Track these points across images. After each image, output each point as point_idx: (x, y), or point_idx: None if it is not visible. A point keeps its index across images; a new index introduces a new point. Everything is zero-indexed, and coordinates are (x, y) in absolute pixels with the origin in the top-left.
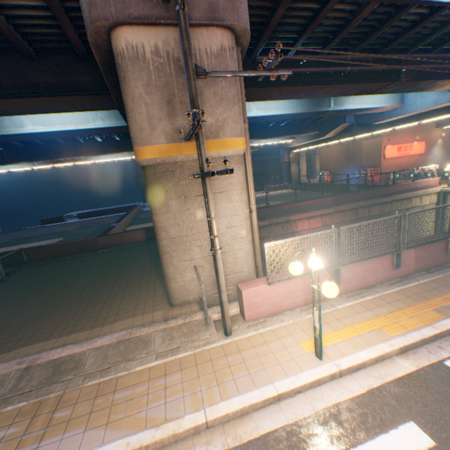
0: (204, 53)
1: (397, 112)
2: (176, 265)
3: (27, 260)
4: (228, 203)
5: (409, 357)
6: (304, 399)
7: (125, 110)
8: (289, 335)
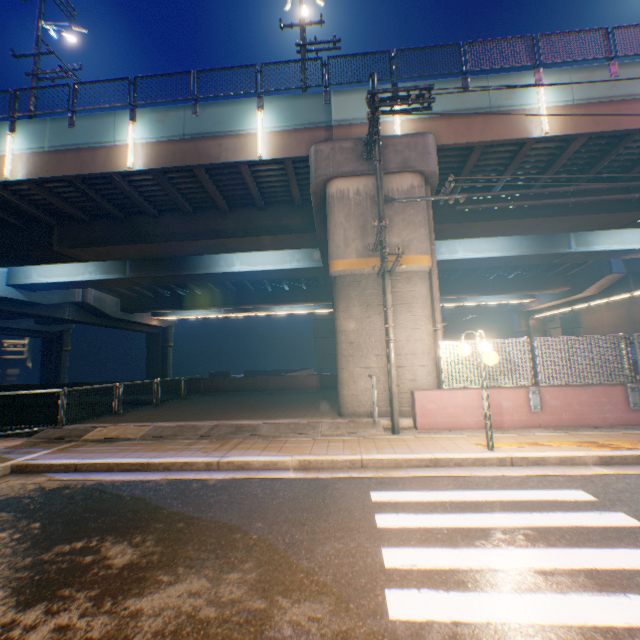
0: (395, 191)
1: None
2: (350, 370)
3: (202, 388)
4: (409, 315)
5: (611, 468)
6: (462, 469)
7: (323, 243)
8: (463, 439)
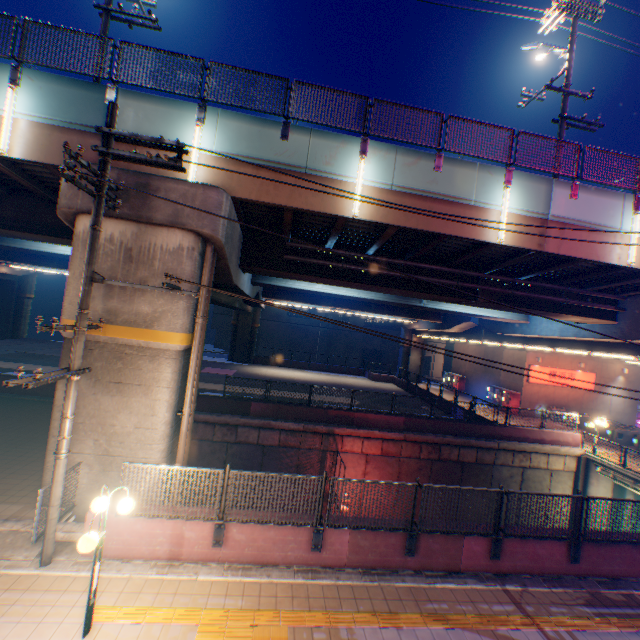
0: (160, 248)
1: (522, 328)
2: None
3: None
4: (146, 399)
5: None
6: None
7: None
8: (99, 592)
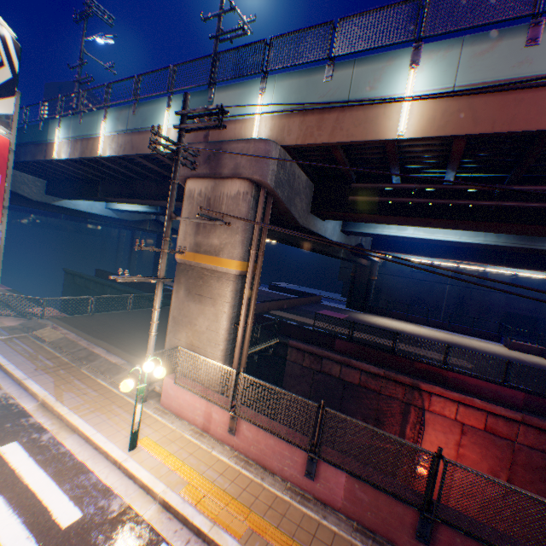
0: (226, 195)
1: None
2: (171, 338)
3: None
4: (214, 309)
5: (161, 513)
6: (93, 453)
7: None
8: (154, 429)
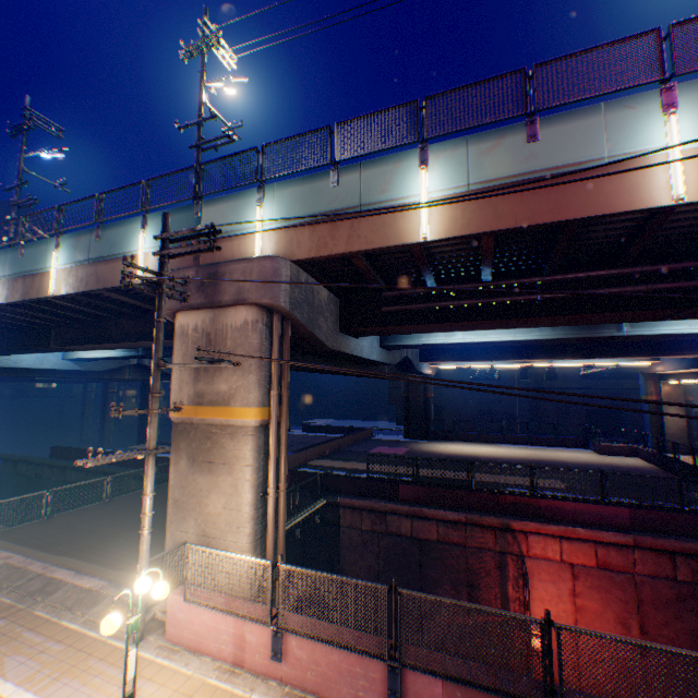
0: (231, 327)
1: None
2: (174, 531)
3: None
4: (231, 478)
5: None
6: None
7: None
8: (159, 683)
